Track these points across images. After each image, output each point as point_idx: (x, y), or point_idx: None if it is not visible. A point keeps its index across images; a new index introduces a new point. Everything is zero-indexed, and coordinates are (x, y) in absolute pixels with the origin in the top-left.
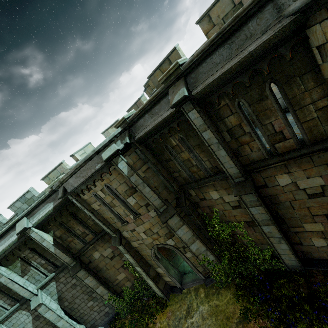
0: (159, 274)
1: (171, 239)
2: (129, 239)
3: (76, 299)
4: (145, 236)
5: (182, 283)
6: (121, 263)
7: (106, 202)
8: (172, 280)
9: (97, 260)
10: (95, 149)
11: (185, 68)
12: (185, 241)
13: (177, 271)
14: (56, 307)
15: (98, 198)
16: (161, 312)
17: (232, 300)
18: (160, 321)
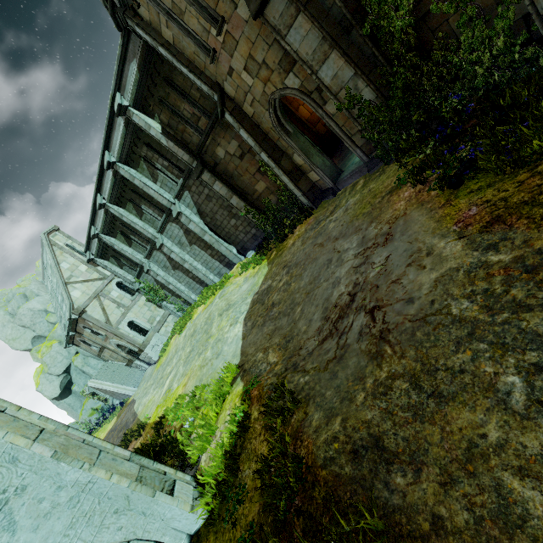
0: (301, 169)
1: (292, 73)
2: (238, 100)
3: (216, 215)
4: (249, 78)
5: (337, 181)
6: (256, 165)
7: (168, 8)
8: (318, 173)
9: (224, 161)
10: None
11: None
12: (307, 59)
13: (329, 163)
14: (198, 221)
15: (155, 3)
16: (302, 221)
17: (395, 171)
18: (299, 230)
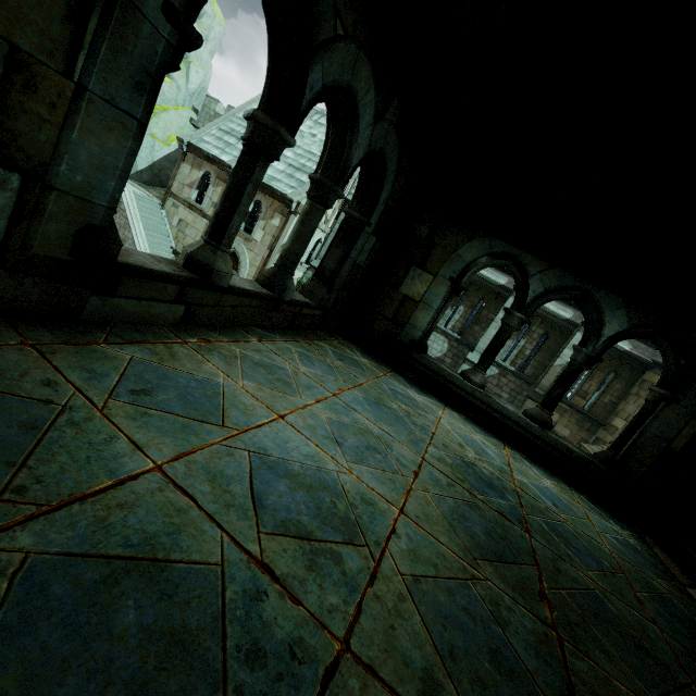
0: None
1: None
2: None
3: None
4: None
5: None
6: None
7: None
8: None
9: None
10: None
11: None
12: None
13: None
14: None
15: None
16: None
17: None
18: None
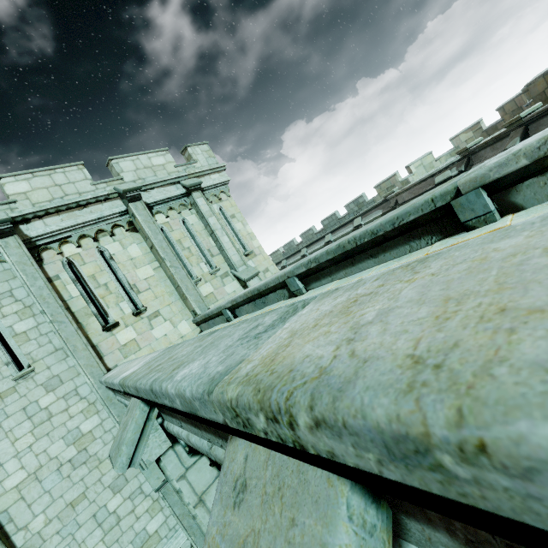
0: None
1: None
2: None
3: None
4: None
5: None
6: None
7: None
8: None
9: None
10: (430, 173)
11: (526, 120)
12: None
13: None
14: None
15: None
16: None
17: None
18: None
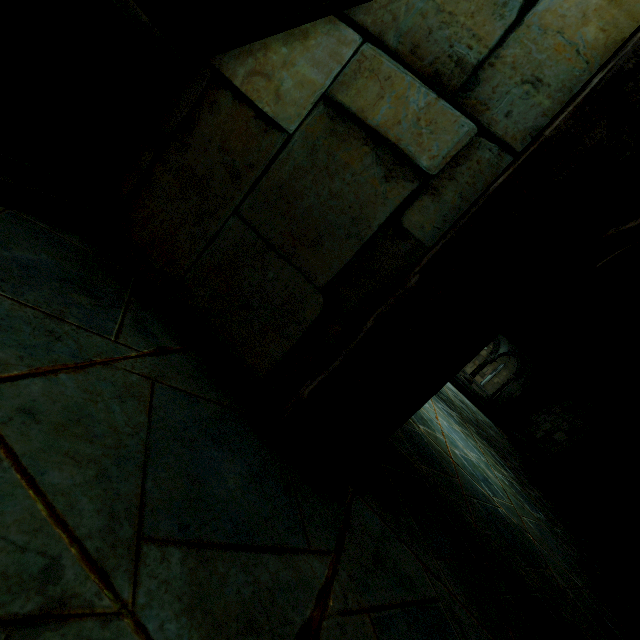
0: None
1: None
2: None
3: None
4: None
5: None
6: None
7: None
8: None
9: None
10: None
11: None
12: None
13: None
14: None
15: None
16: None
17: None
18: None
